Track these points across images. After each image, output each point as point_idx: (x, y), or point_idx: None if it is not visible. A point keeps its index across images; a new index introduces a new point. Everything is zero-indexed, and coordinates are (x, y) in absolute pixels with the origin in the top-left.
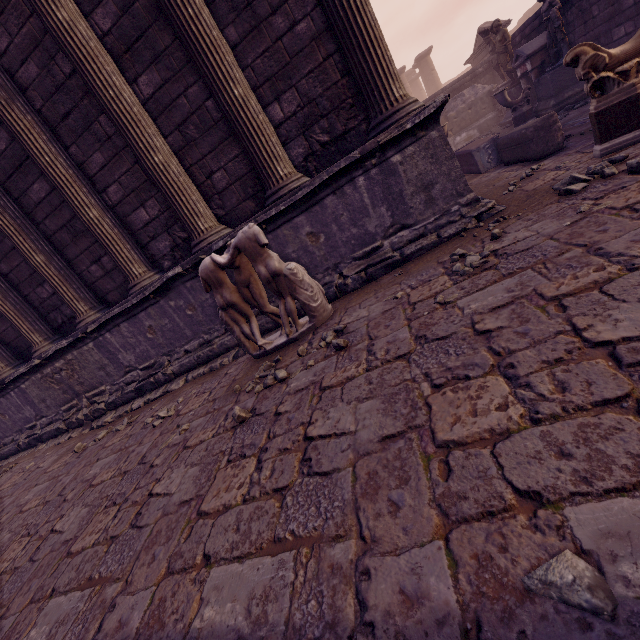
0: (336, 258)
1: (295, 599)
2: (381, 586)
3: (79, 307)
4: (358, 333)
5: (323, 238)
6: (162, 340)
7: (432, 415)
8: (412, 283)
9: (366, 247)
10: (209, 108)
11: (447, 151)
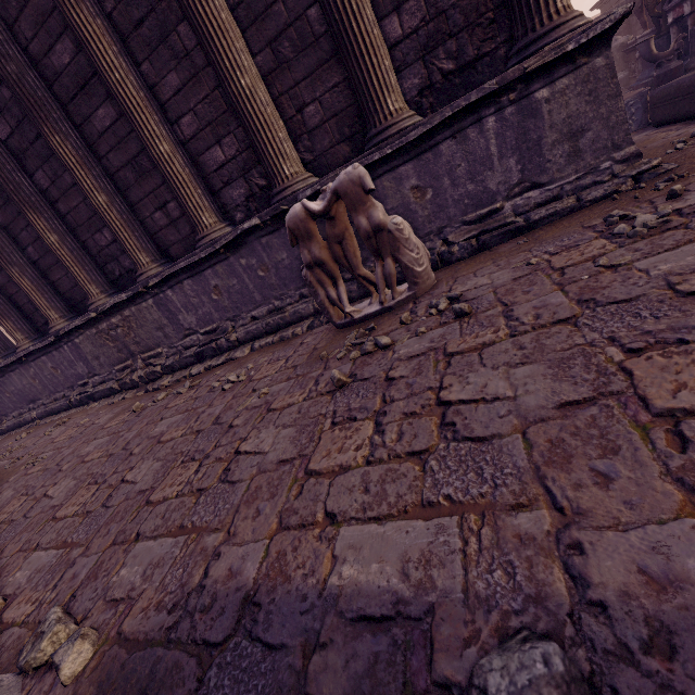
0: (442, 220)
1: (471, 567)
2: (605, 563)
3: (140, 258)
4: (483, 300)
5: (430, 194)
6: (228, 303)
7: (636, 381)
8: (550, 249)
9: (481, 209)
10: (310, 19)
11: (612, 86)
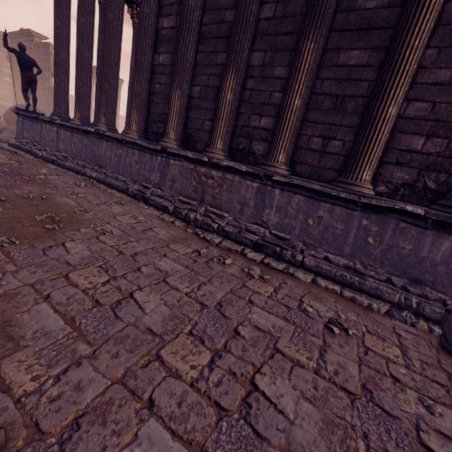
0: None
1: None
2: None
3: (280, 155)
4: None
5: None
6: (316, 233)
7: None
8: None
9: None
10: None
11: None
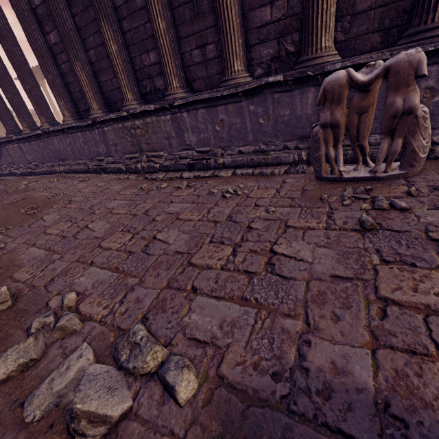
0: (435, 122)
1: None
2: None
3: (173, 82)
4: None
5: (438, 98)
6: (225, 135)
7: None
8: None
9: None
10: None
11: None
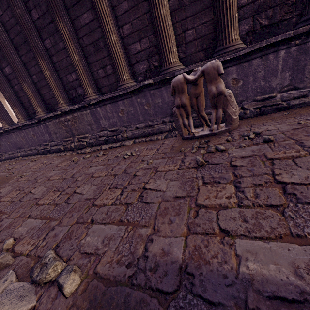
0: (243, 97)
1: None
2: None
3: (88, 90)
4: (278, 136)
5: (241, 83)
6: (126, 118)
7: None
8: (309, 118)
9: (265, 95)
10: None
11: None
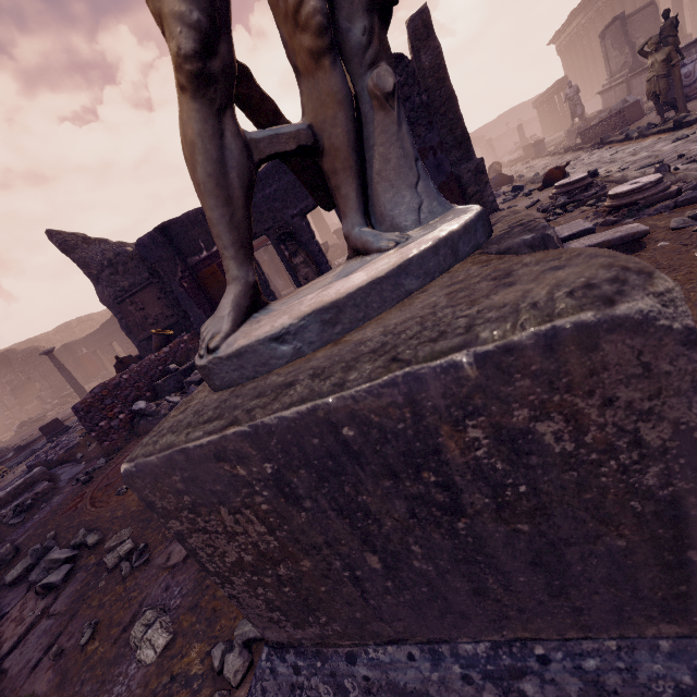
0: None
1: None
2: None
3: None
4: None
5: None
6: None
7: None
8: None
9: None
10: None
11: None
